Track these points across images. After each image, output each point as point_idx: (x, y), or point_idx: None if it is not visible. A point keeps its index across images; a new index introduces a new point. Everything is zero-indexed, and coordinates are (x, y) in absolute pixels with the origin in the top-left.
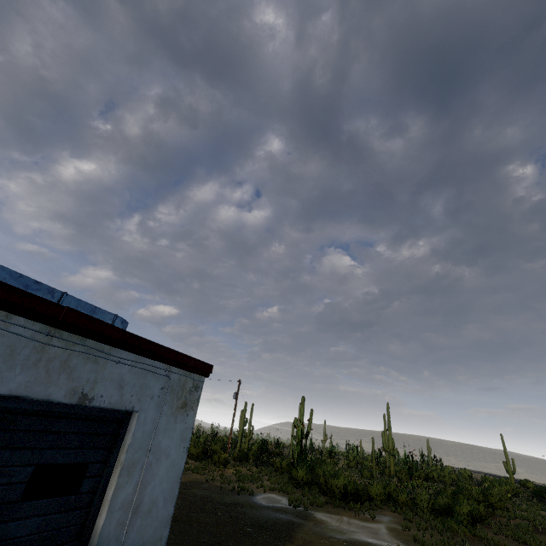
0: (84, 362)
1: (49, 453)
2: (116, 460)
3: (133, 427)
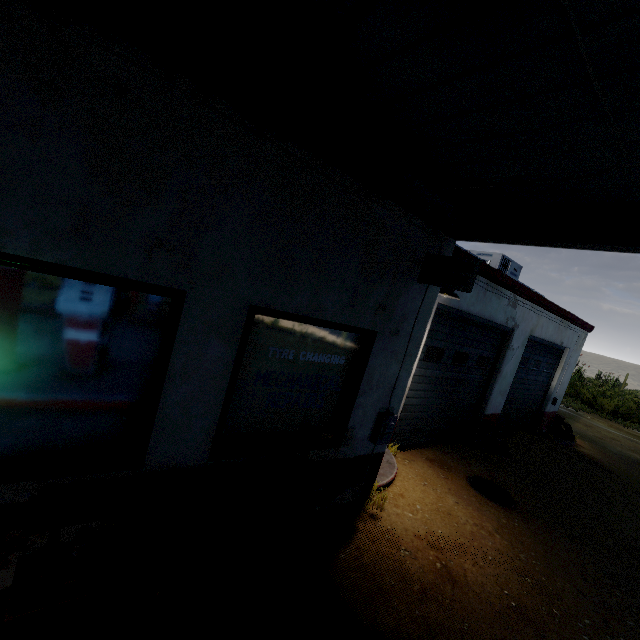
0: (564, 330)
1: (548, 359)
2: (558, 364)
3: (567, 354)
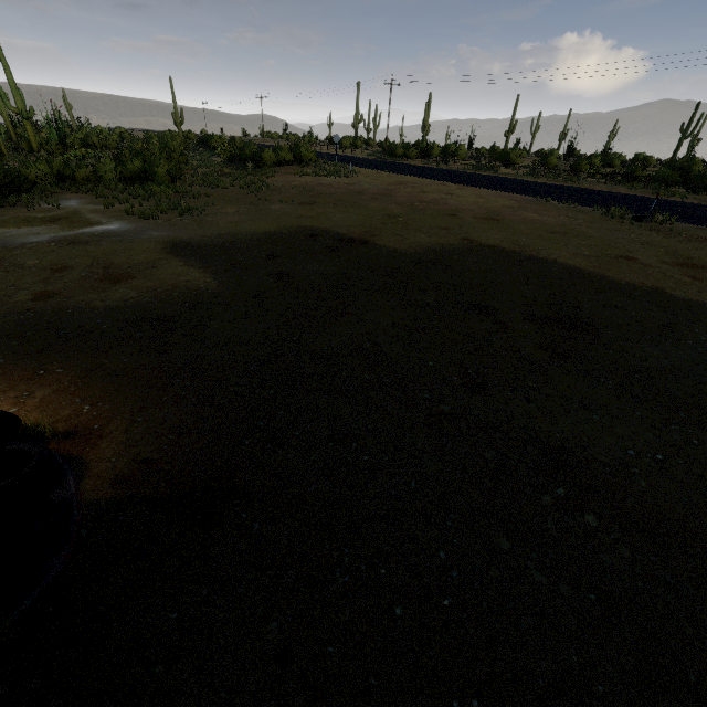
0: None
1: None
2: None
3: None
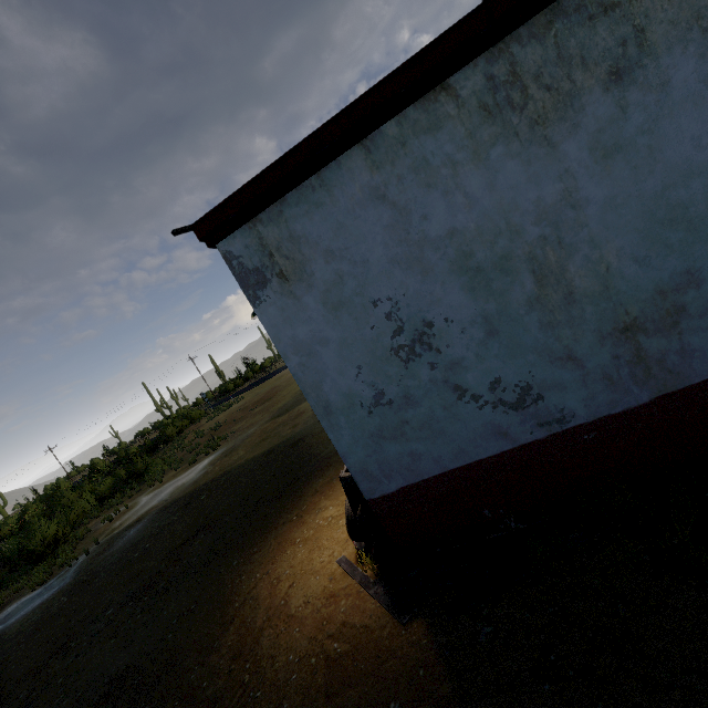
0: None
1: None
2: None
3: None
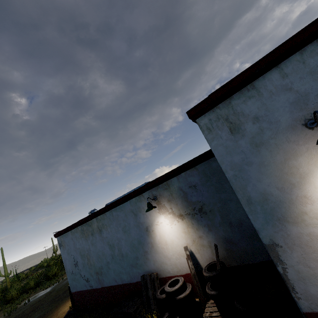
0: None
1: None
2: None
3: None
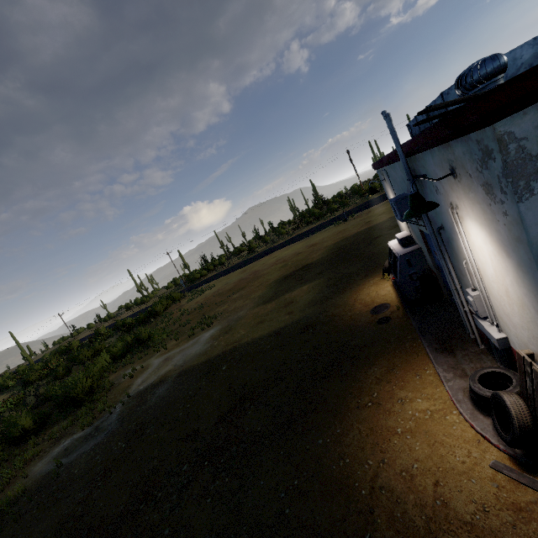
0: None
1: None
2: None
3: None
